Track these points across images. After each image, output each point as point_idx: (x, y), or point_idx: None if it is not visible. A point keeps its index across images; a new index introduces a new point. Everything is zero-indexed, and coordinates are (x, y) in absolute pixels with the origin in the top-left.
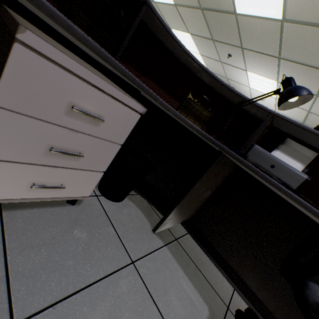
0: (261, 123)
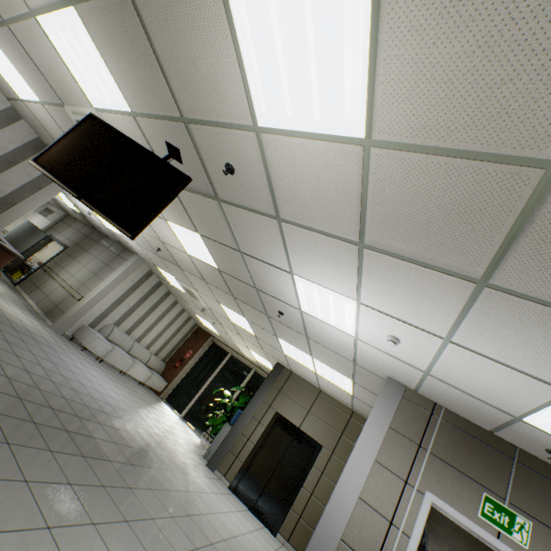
0: None
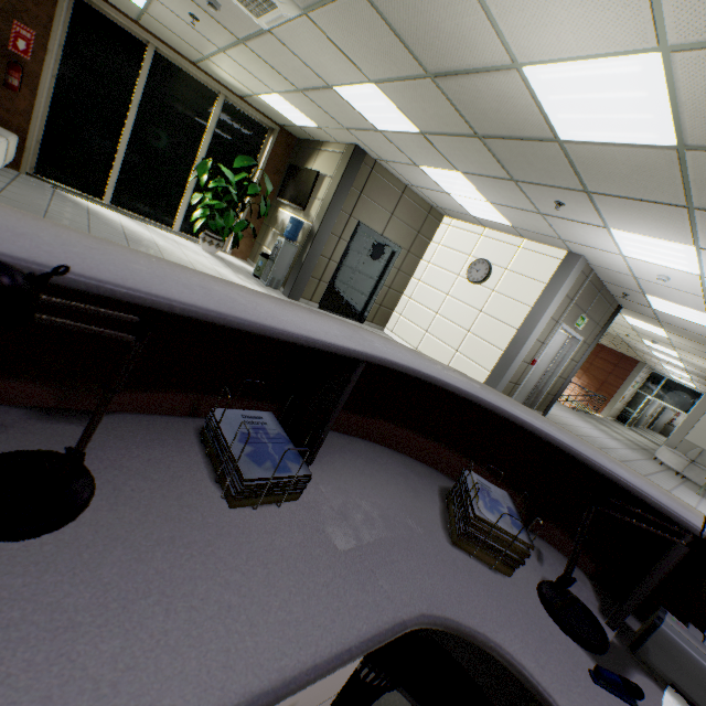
0: (670, 553)
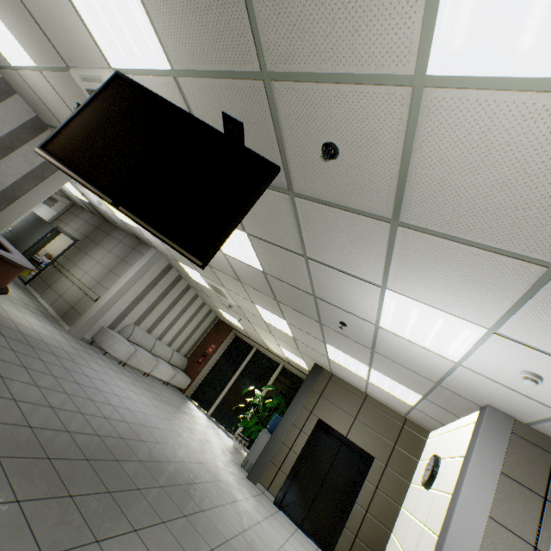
0: None
